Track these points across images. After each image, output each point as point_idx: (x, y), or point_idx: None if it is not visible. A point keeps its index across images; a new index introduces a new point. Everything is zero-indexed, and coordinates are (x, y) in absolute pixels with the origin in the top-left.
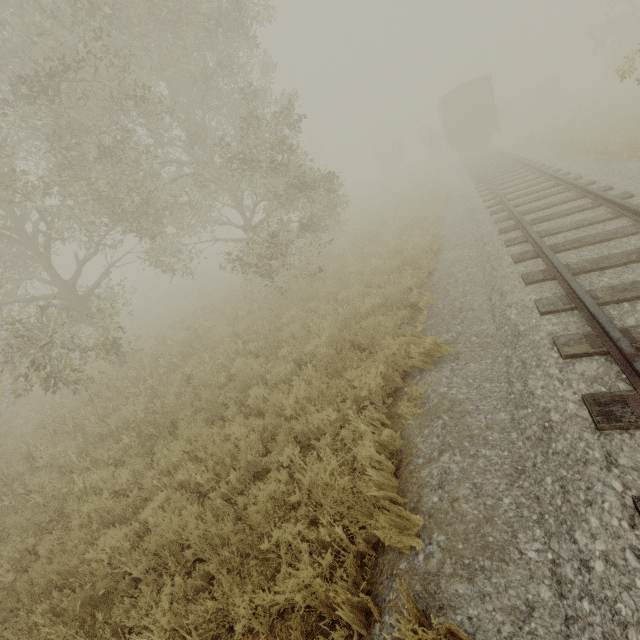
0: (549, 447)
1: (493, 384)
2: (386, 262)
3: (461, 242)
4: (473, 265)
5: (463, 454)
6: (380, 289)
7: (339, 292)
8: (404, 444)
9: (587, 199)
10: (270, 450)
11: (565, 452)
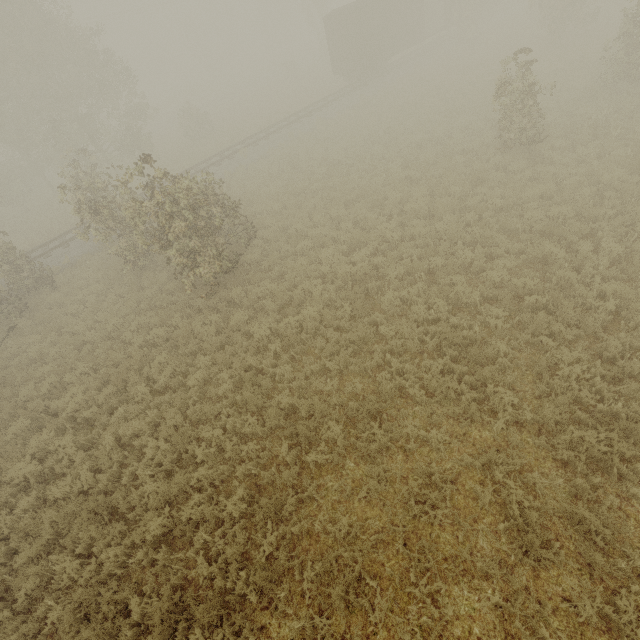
0: None
1: None
2: None
3: None
4: None
5: None
6: None
7: None
8: None
9: None
10: None
11: None
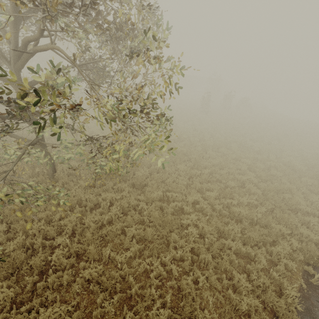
0: None
1: None
2: None
3: None
4: None
5: None
6: None
7: None
8: None
9: None
10: None
11: None
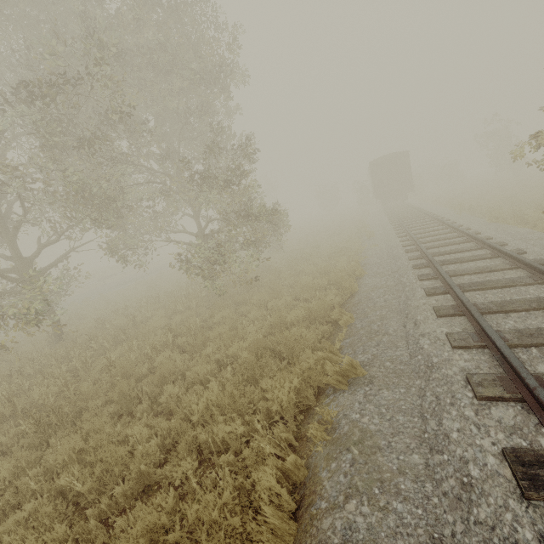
0: (470, 512)
1: (406, 417)
2: (314, 280)
3: (380, 271)
4: (390, 292)
5: (372, 504)
6: (306, 303)
7: (270, 300)
8: (309, 475)
9: (486, 250)
10: (169, 459)
11: (489, 524)
